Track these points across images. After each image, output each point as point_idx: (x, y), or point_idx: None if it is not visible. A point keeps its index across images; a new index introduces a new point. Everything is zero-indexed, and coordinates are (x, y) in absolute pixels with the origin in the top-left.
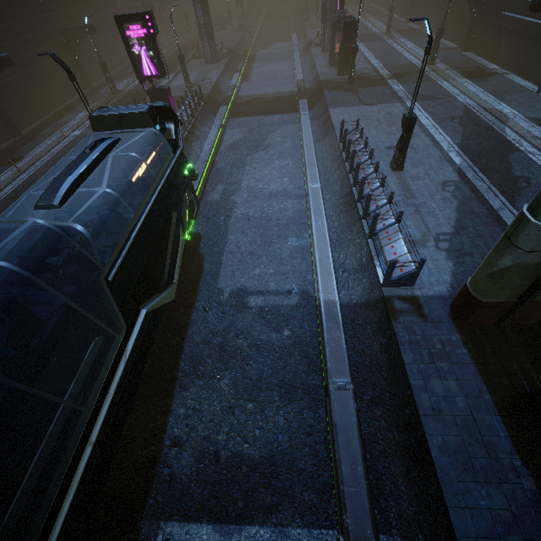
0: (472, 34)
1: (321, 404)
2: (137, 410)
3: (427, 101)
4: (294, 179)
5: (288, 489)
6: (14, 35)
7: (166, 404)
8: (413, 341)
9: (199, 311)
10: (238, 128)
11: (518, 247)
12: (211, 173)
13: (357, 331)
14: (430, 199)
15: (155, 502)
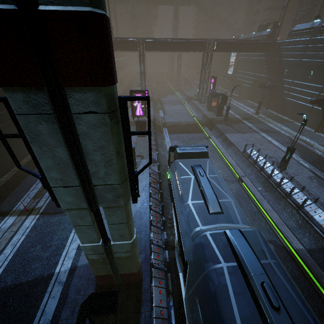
0: (270, 103)
1: None
2: None
3: (269, 133)
4: (225, 171)
5: None
6: None
7: None
8: None
9: None
10: (176, 140)
11: None
12: None
13: (322, 267)
14: (310, 187)
15: None
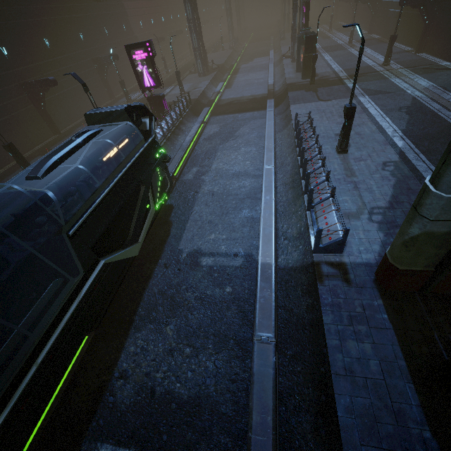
0: (425, 37)
1: (248, 355)
2: (99, 344)
3: (378, 95)
4: (255, 162)
5: (207, 429)
6: (63, 64)
7: (121, 342)
8: (335, 304)
9: (160, 267)
10: (216, 124)
11: (423, 216)
12: (190, 158)
13: (290, 292)
14: (369, 178)
15: (97, 424)
